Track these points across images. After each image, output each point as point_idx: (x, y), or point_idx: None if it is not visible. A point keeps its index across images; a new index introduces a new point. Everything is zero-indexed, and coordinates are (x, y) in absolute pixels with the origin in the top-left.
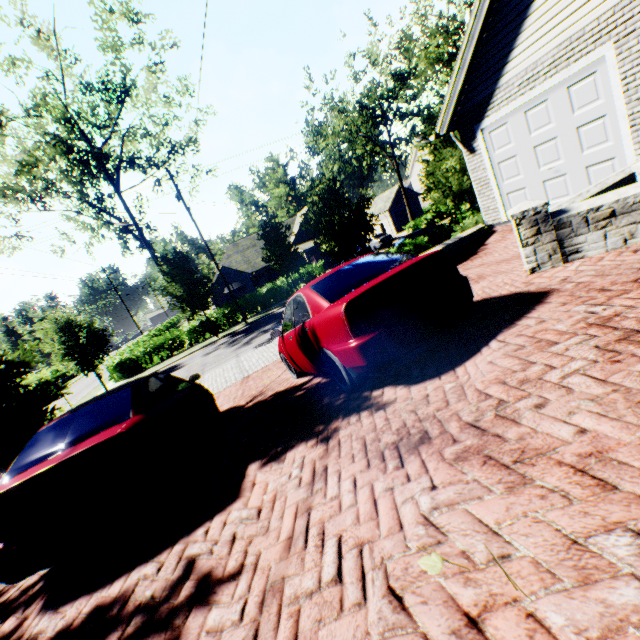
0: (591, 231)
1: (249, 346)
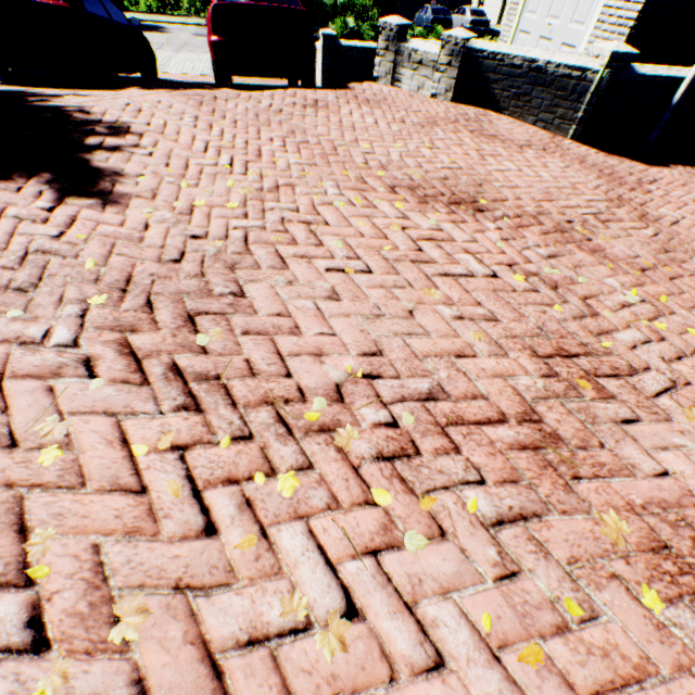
0: (410, 69)
1: None
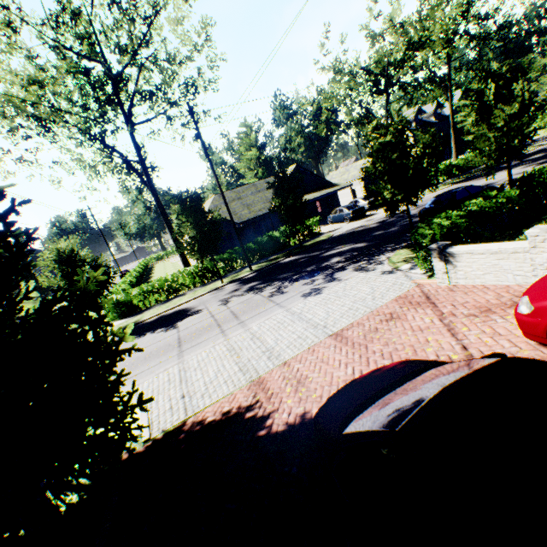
0: None
1: (287, 295)
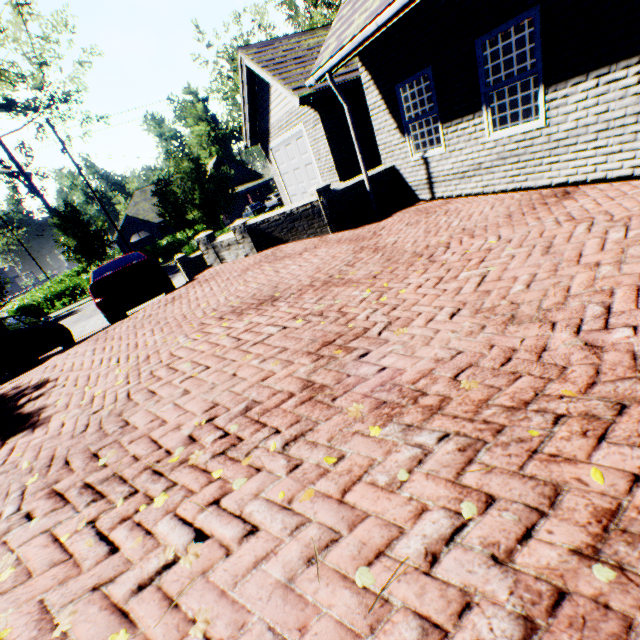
0: (226, 251)
1: None
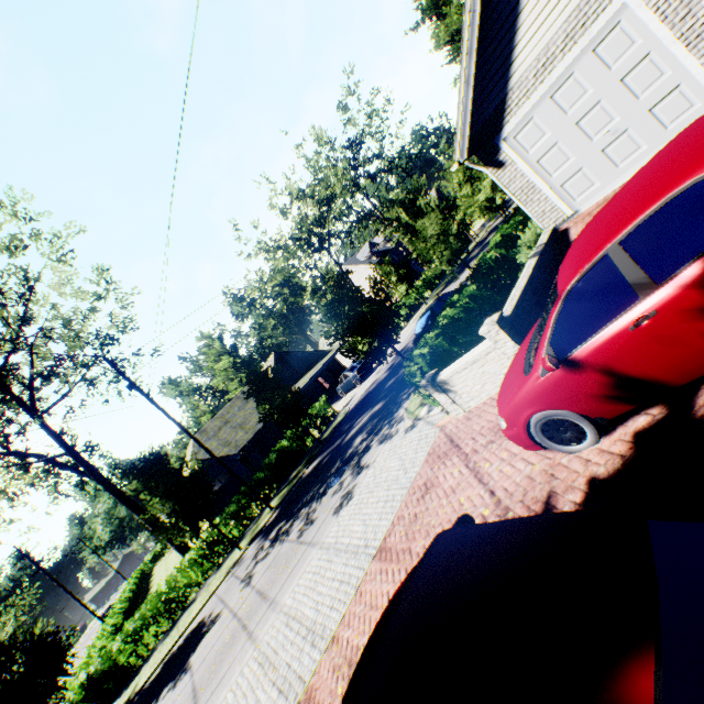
0: None
1: (317, 523)
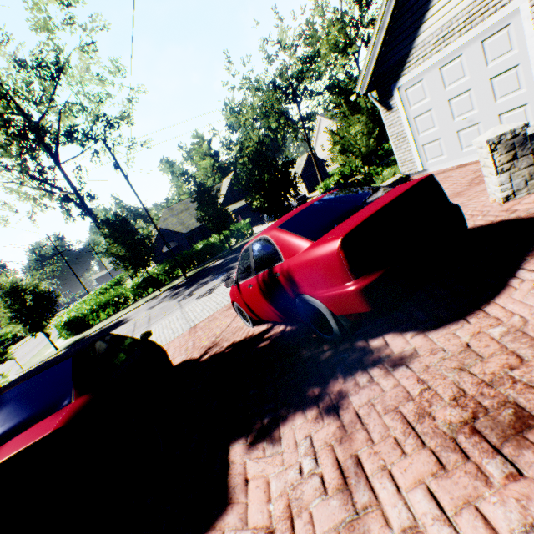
0: None
1: (191, 297)
